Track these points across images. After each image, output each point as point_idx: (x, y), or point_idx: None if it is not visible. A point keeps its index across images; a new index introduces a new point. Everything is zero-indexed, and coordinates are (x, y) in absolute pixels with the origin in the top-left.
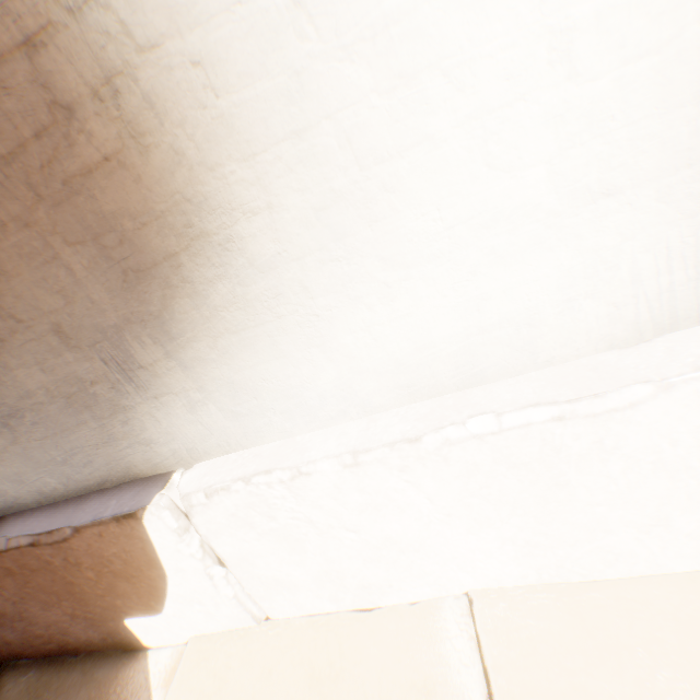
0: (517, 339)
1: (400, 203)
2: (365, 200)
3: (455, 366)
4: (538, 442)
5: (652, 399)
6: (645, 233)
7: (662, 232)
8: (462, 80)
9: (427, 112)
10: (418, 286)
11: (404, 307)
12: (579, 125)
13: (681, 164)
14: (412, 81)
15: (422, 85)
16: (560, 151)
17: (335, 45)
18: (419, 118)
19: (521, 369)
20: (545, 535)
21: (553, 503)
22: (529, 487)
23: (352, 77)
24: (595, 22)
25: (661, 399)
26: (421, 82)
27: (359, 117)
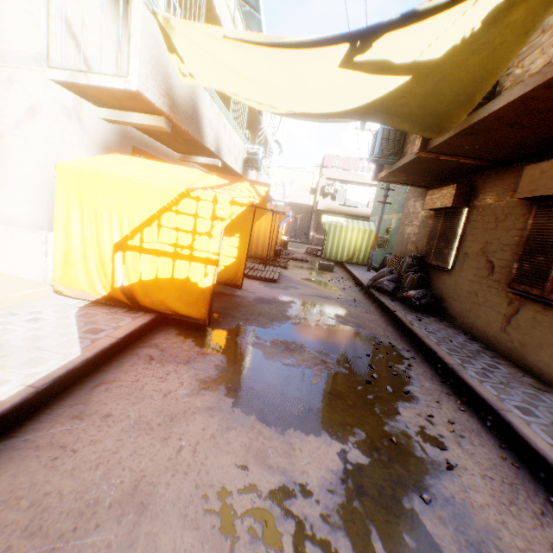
0: (18, 219)
1: (5, 187)
2: (0, 184)
3: (7, 219)
4: (4, 233)
5: (20, 232)
6: (37, 211)
7: (39, 212)
8: (16, 177)
9: (11, 178)
10: (5, 201)
11: (1, 203)
12: (29, 190)
13: (42, 203)
14: (10, 173)
15: (12, 175)
16: (27, 192)
17: (2, 164)
18: (10, 178)
19: (18, 225)
20: (3, 257)
21: (5, 249)
22: (2, 243)
23: (3, 169)
24: (32, 180)
25: (21, 232)
26: (12, 174)
27: (3, 173)
